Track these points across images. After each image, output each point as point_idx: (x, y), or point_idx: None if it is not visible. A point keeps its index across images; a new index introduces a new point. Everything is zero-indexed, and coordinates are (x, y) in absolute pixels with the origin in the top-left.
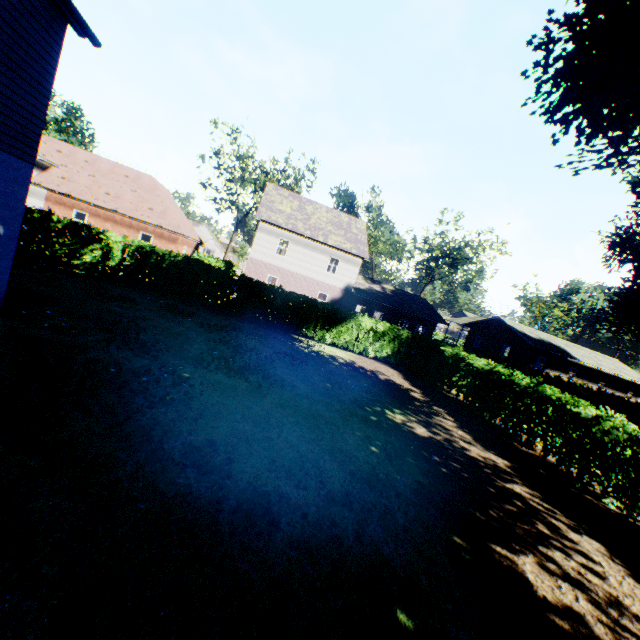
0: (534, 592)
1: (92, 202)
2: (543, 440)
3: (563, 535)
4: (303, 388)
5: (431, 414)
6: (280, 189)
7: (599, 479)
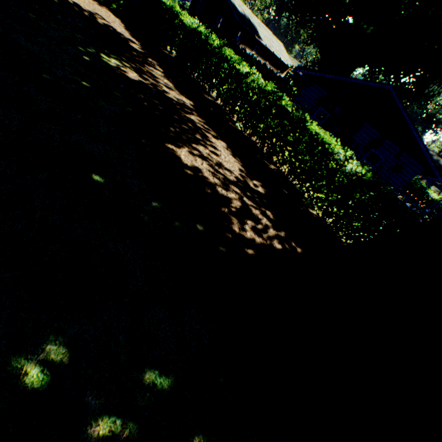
0: (182, 163)
1: None
2: (217, 90)
3: (209, 140)
4: None
5: (146, 65)
6: None
7: (238, 114)
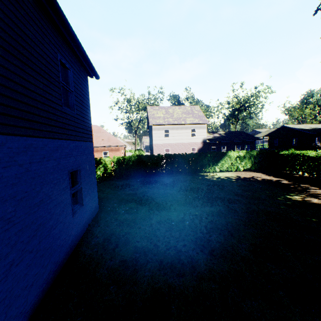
0: None
1: None
2: None
3: None
4: (242, 199)
5: (306, 189)
6: (153, 107)
7: None
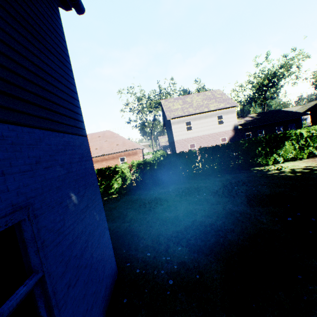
0: None
1: (92, 156)
2: None
3: None
4: None
5: None
6: (167, 100)
7: None
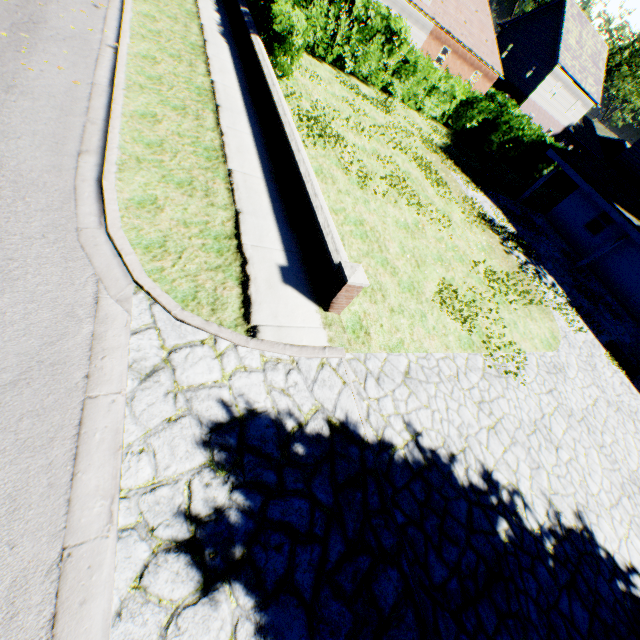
0: None
1: (460, 40)
2: None
3: None
4: None
5: None
6: (572, 4)
7: None
